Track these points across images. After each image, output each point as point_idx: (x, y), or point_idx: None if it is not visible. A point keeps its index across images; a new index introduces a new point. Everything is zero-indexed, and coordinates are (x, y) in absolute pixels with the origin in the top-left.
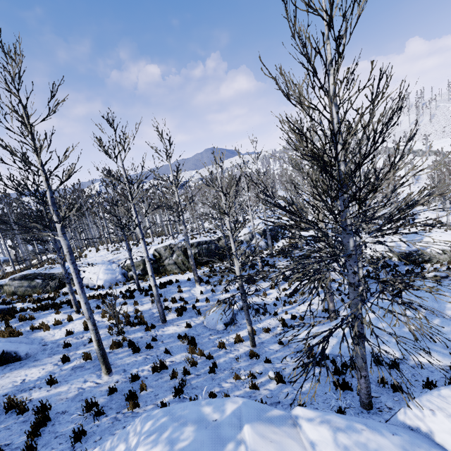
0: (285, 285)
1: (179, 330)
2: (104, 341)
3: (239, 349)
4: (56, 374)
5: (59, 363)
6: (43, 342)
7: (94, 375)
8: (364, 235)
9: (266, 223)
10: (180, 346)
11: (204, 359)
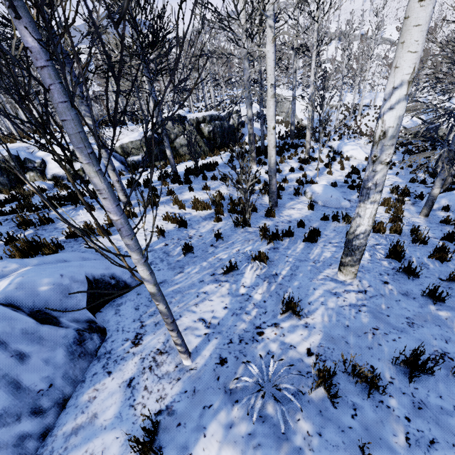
0: (336, 165)
1: (303, 212)
2: (235, 236)
3: (416, 221)
4: (254, 295)
5: (219, 278)
6: (124, 253)
7: (326, 282)
8: (359, 119)
9: (293, 90)
10: (343, 228)
11: (408, 236)
